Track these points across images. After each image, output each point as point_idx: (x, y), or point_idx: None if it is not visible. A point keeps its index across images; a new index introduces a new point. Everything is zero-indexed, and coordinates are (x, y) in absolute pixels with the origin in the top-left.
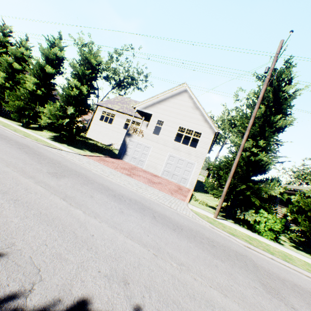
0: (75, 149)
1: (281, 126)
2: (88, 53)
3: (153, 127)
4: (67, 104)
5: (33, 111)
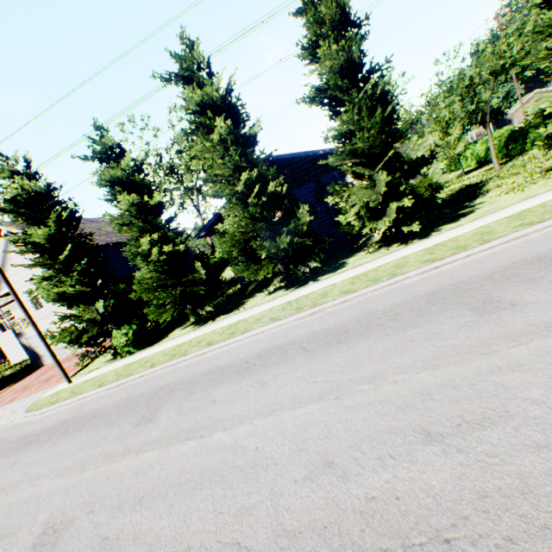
0: None
1: (47, 239)
2: None
3: (30, 303)
4: None
5: None
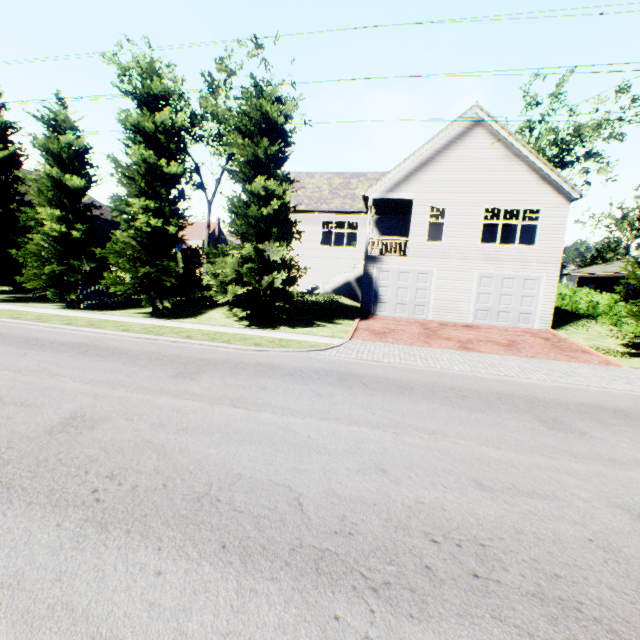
0: (313, 330)
1: None
2: (269, 103)
3: (425, 227)
4: (257, 238)
5: (169, 276)
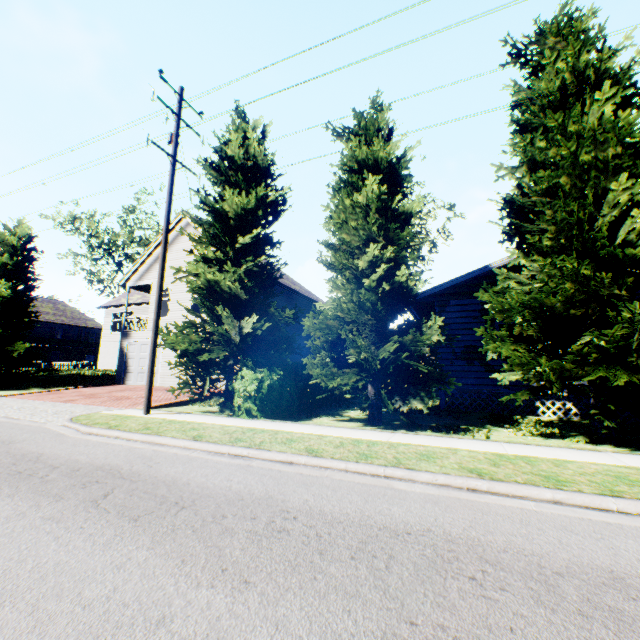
0: (3, 392)
1: (237, 213)
2: None
3: None
4: None
5: None
